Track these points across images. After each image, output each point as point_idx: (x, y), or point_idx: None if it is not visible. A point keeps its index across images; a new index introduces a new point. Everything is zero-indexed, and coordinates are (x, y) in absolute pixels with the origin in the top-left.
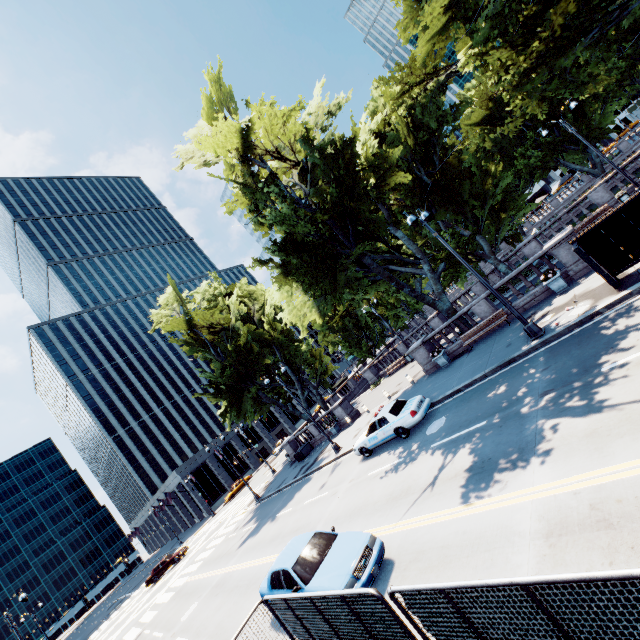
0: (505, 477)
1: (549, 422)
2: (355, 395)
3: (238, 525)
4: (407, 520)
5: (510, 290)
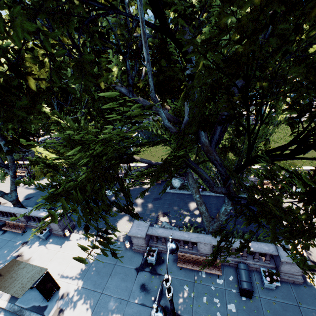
0: None
1: None
2: None
3: None
4: None
5: None
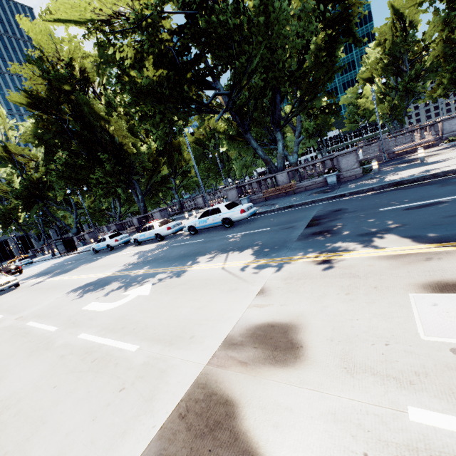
0: None
1: None
2: None
3: None
4: None
5: None
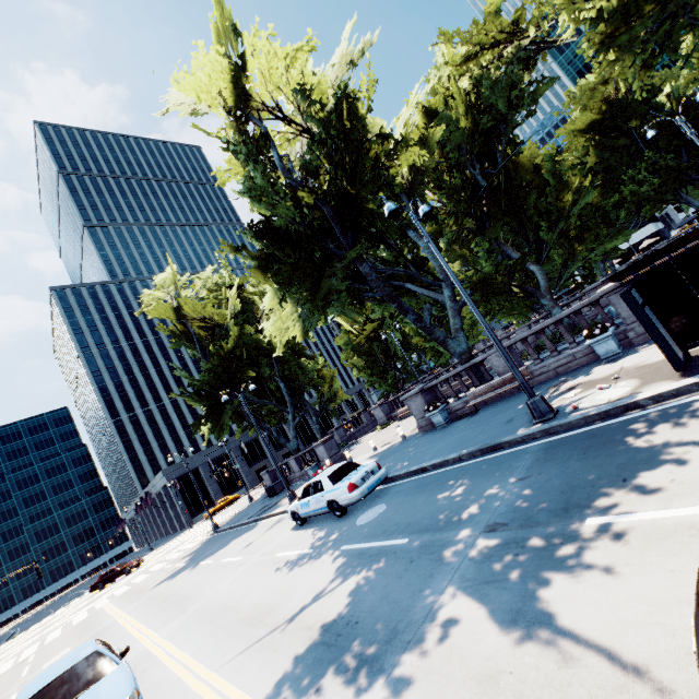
0: (336, 686)
1: (459, 596)
2: (366, 432)
3: (181, 555)
4: (218, 677)
5: (561, 344)
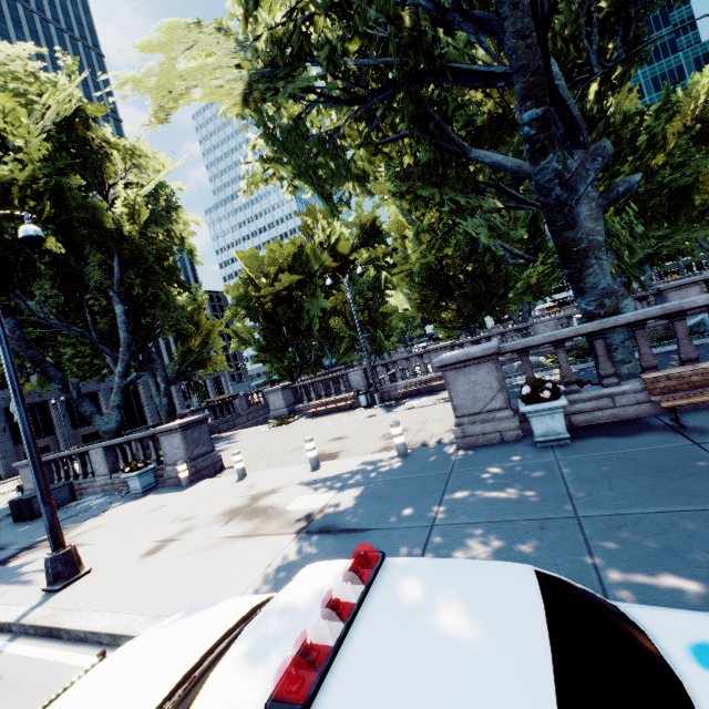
0: None
1: None
2: (236, 426)
3: None
4: None
5: None
